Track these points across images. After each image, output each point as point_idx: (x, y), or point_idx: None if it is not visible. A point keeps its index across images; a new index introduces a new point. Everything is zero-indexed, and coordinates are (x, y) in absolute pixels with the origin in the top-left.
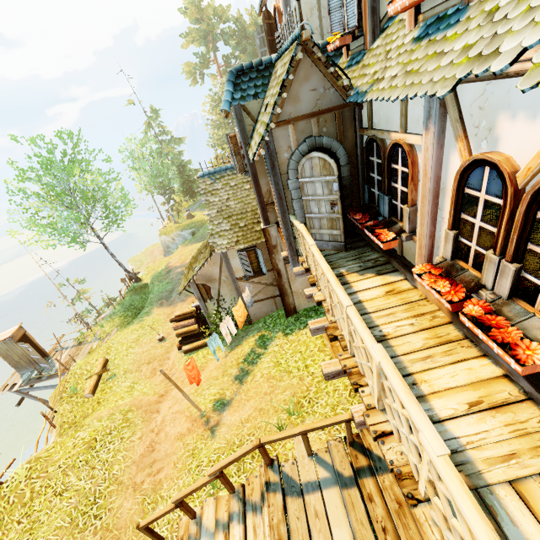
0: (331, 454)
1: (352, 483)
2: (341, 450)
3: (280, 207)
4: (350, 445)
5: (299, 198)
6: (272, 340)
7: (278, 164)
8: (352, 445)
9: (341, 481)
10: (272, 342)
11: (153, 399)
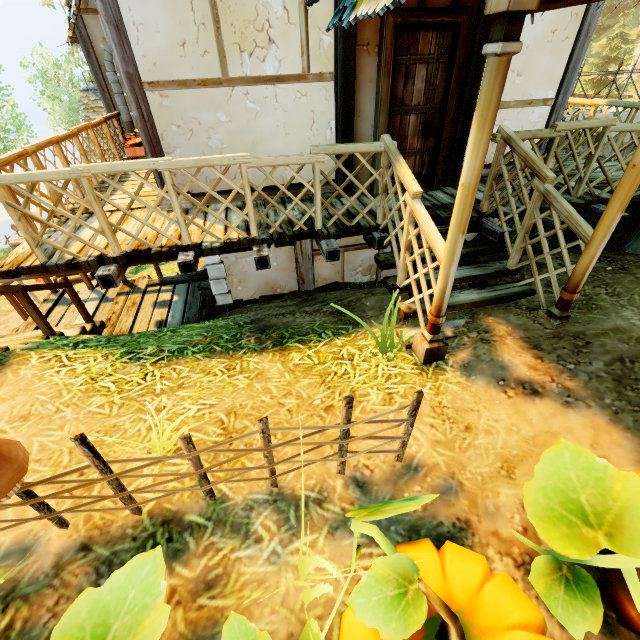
0: (109, 290)
1: (112, 300)
2: (118, 288)
3: (104, 99)
4: (125, 284)
5: (121, 94)
6: (145, 269)
7: (93, 52)
8: (125, 284)
9: (105, 300)
10: (145, 270)
11: (5, 309)
